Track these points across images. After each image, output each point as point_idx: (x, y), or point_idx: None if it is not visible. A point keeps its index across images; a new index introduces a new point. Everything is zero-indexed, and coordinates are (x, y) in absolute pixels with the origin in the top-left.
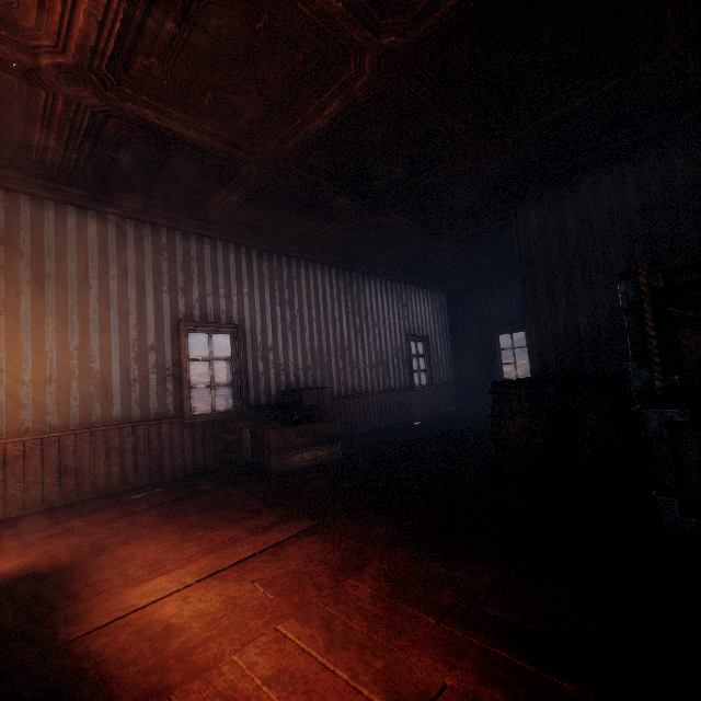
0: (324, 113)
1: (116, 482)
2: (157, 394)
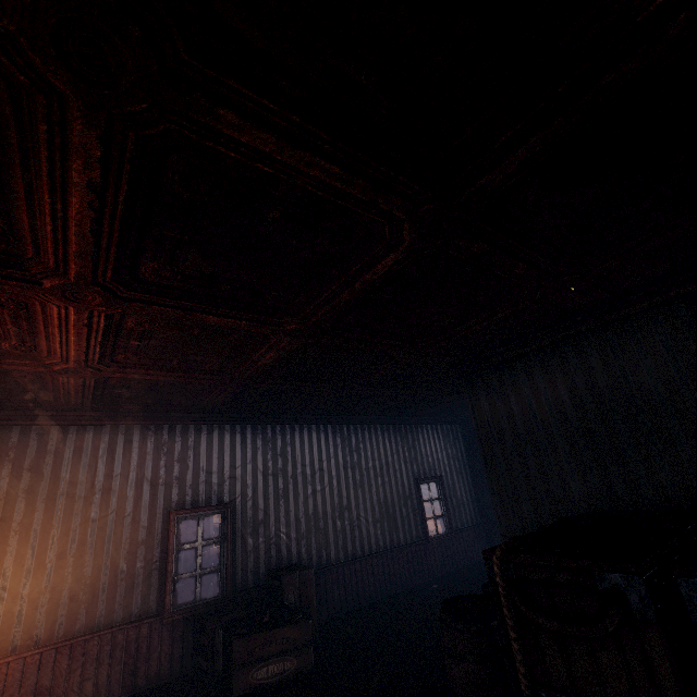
0: (264, 360)
1: None
2: (141, 591)
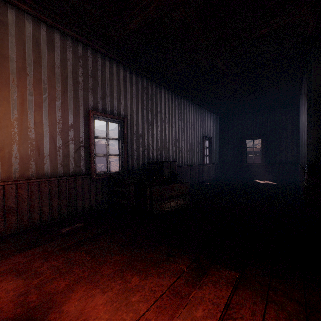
0: None
1: (46, 217)
2: (74, 158)
